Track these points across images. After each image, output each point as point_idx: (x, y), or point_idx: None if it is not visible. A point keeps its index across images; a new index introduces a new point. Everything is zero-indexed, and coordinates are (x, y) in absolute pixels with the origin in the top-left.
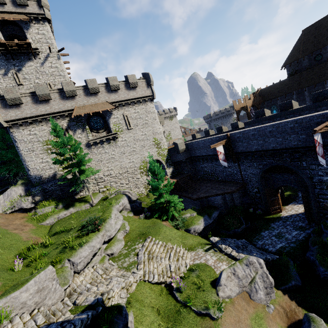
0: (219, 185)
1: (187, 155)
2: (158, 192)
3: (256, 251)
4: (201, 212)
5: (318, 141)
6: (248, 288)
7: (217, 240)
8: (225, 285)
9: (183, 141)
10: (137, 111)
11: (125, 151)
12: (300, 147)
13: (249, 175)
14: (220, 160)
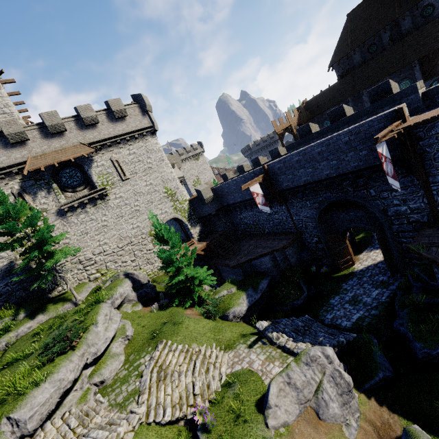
0: (266, 240)
1: (217, 205)
2: (174, 267)
3: (323, 333)
4: (243, 285)
5: (383, 155)
6: (314, 401)
7: (266, 325)
8: (276, 405)
9: (208, 186)
10: (133, 152)
11: (123, 214)
12: (363, 168)
13: (303, 220)
14: (259, 204)
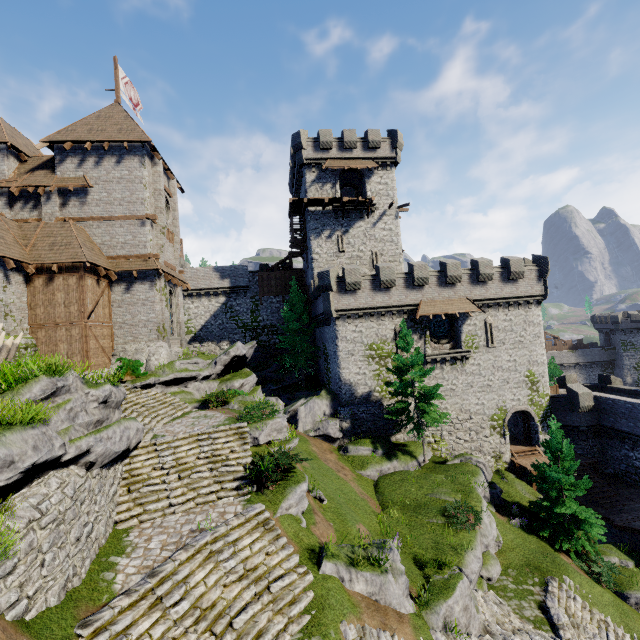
0: None
1: (591, 419)
2: (555, 491)
3: None
4: None
5: None
6: None
7: None
8: None
9: (590, 391)
10: (509, 319)
11: (473, 383)
12: None
13: None
14: None
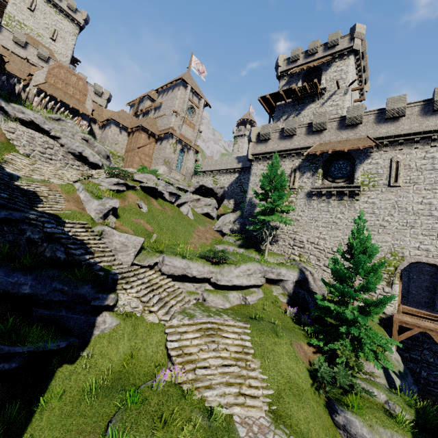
0: None
1: None
2: (339, 293)
3: None
4: None
5: None
6: None
7: None
8: None
9: None
10: (431, 157)
11: None
12: None
13: None
14: None
